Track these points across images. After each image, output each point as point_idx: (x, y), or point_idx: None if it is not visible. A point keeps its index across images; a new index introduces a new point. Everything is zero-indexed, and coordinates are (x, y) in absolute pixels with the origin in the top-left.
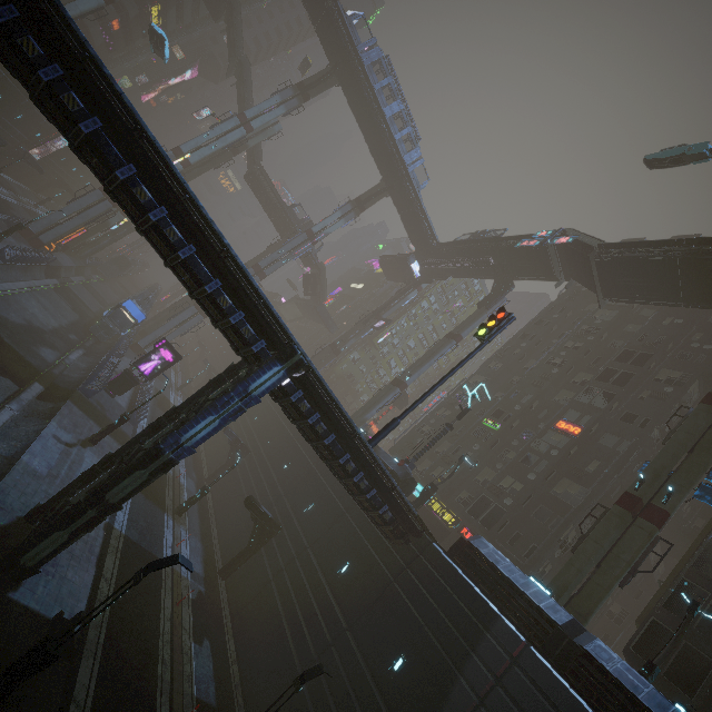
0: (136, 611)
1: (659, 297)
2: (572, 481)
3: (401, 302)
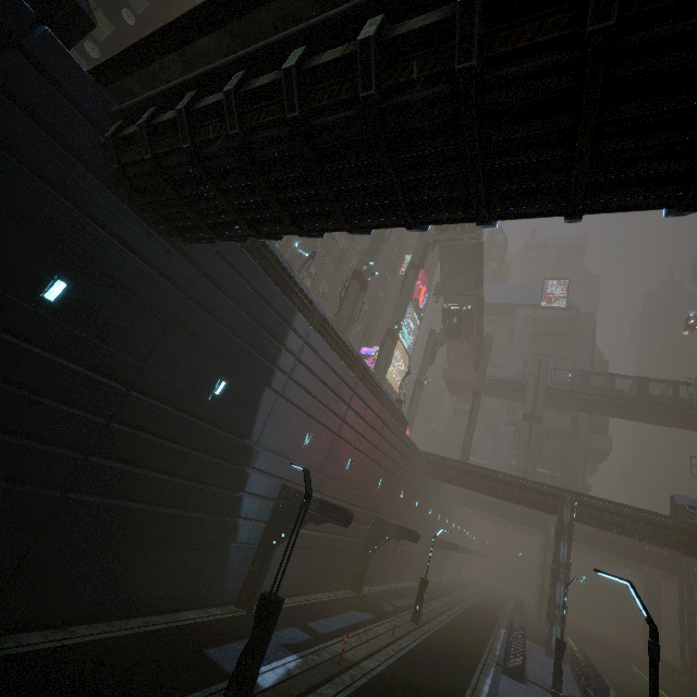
0: None
1: None
2: None
3: None
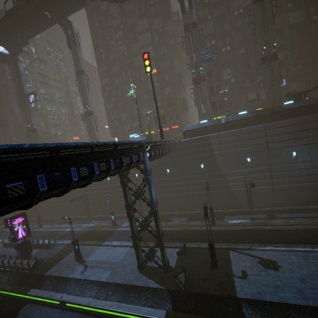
0: (166, 236)
1: None
2: (166, 88)
3: (21, 77)
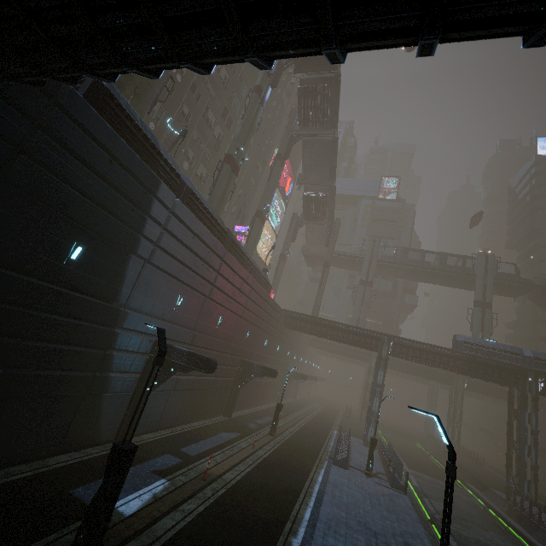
0: None
1: None
2: None
3: None
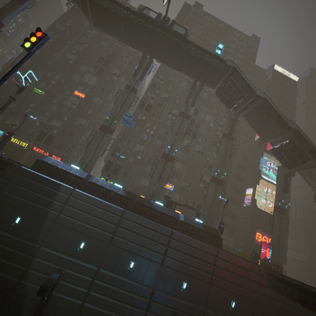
0: None
1: (115, 34)
2: (82, 118)
3: None
